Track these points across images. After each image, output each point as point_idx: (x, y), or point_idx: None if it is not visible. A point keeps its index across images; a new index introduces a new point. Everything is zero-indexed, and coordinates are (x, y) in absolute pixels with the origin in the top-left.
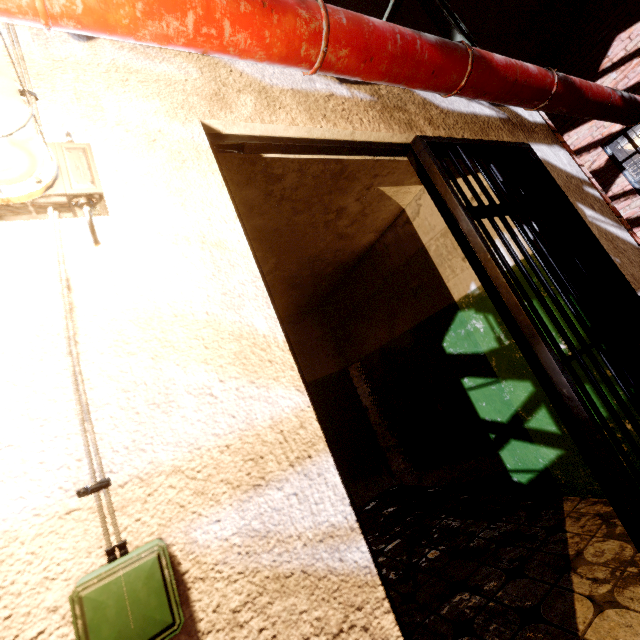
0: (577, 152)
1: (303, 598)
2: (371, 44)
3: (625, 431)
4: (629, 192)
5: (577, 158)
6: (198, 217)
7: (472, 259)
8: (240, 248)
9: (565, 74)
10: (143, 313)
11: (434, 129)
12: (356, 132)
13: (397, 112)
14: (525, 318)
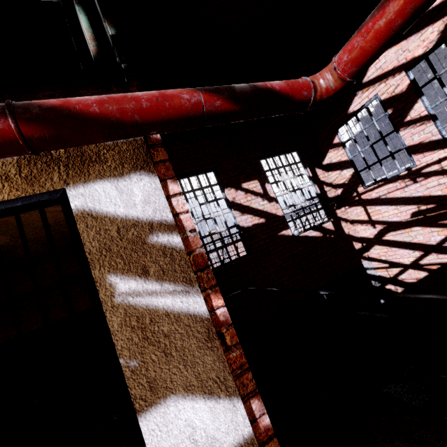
0: (384, 76)
1: None
2: None
3: None
4: (424, 117)
5: (175, 183)
6: None
7: None
8: None
9: (67, 101)
10: None
11: None
12: None
13: None
14: None
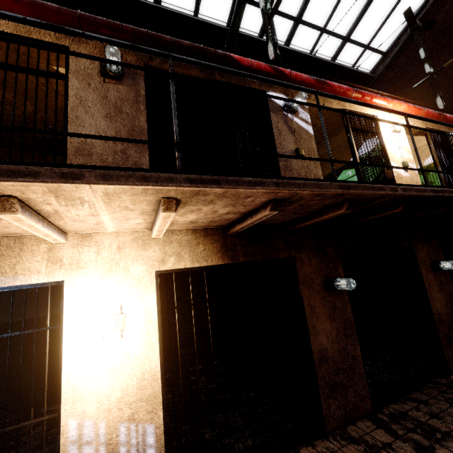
0: None
1: (413, 172)
2: (428, 114)
3: (449, 184)
4: None
5: None
6: (403, 135)
7: (431, 152)
8: (407, 140)
9: None
10: (401, 144)
11: (430, 126)
12: (418, 125)
13: (424, 122)
14: (438, 162)
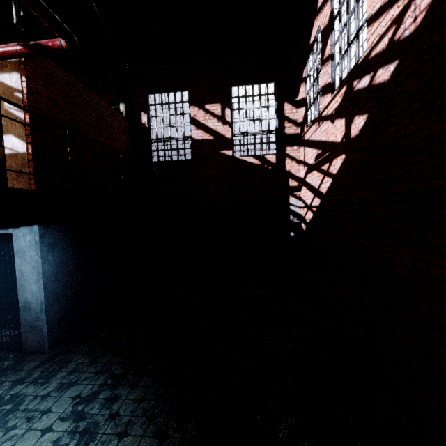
0: (324, 3)
1: None
2: None
3: None
4: (329, 56)
5: (24, 78)
6: None
7: None
8: None
9: None
10: None
11: None
12: None
13: None
14: None
